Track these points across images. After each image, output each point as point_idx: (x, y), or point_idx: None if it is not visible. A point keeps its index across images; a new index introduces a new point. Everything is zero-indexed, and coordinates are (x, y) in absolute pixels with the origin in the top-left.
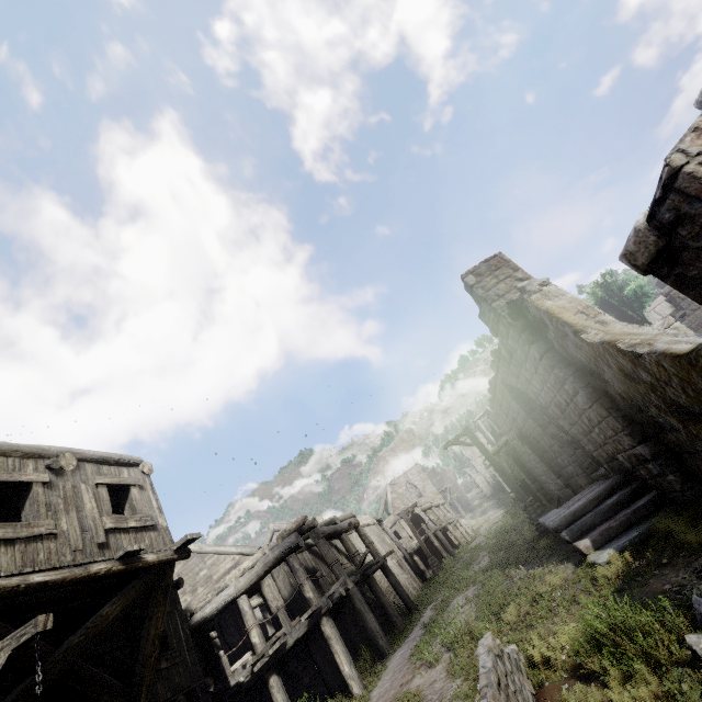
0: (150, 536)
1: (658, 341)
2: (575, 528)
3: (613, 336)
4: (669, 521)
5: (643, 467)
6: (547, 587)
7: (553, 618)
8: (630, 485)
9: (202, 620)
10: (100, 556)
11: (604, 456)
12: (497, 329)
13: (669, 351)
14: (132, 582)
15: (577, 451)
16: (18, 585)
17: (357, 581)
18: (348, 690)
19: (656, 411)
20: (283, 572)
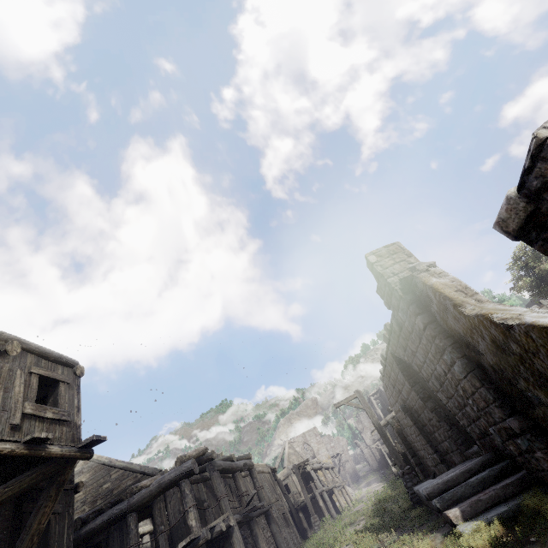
0: (62, 430)
1: (527, 315)
2: (446, 496)
3: (487, 310)
4: (537, 500)
5: (512, 442)
6: None
7: None
8: (500, 463)
9: (90, 530)
10: (9, 436)
11: (477, 432)
12: (390, 302)
13: (537, 323)
14: (31, 470)
15: (453, 427)
16: None
17: (239, 520)
18: None
19: (525, 384)
20: (176, 497)
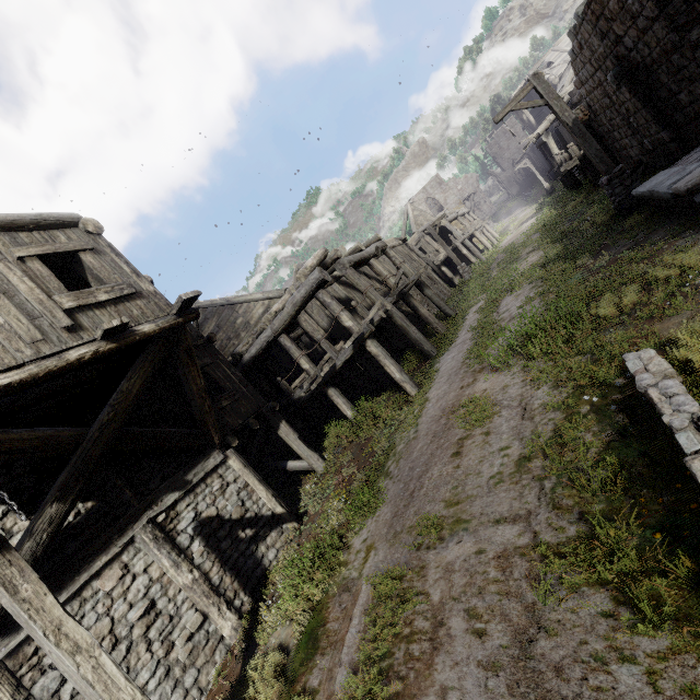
0: (138, 306)
1: None
2: None
3: None
4: None
5: None
6: (673, 269)
7: (694, 306)
8: None
9: (251, 359)
10: (76, 341)
11: None
12: None
13: None
14: (141, 355)
15: None
16: None
17: (394, 302)
18: (399, 386)
19: None
20: (316, 307)
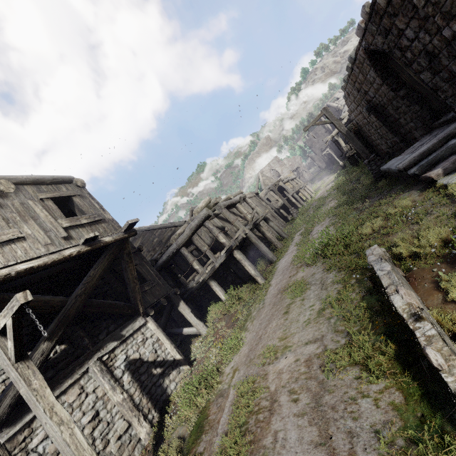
0: (102, 227)
1: None
2: (425, 163)
3: None
4: None
5: None
6: (398, 208)
7: (407, 227)
8: None
9: (163, 263)
10: (68, 245)
11: None
12: None
13: None
14: (102, 255)
15: (424, 106)
16: (8, 273)
17: (250, 229)
18: (254, 280)
19: None
20: (203, 231)
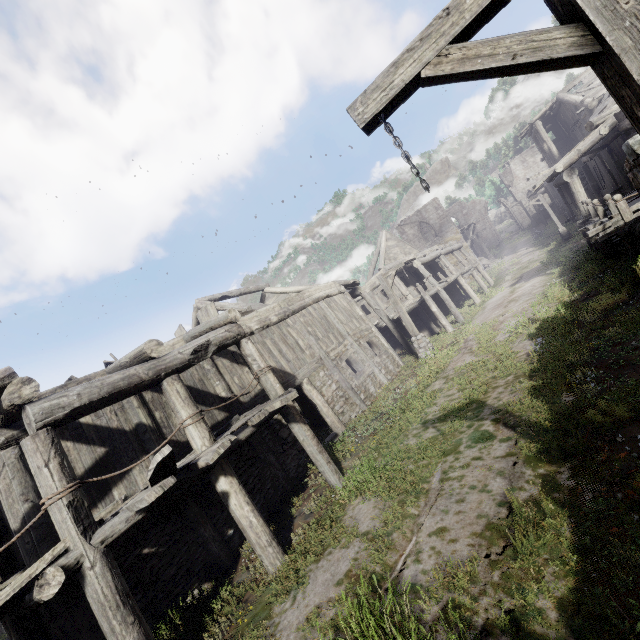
0: None
1: None
2: None
3: None
4: None
5: None
6: None
7: None
8: None
9: None
10: None
11: None
12: None
13: None
14: None
15: None
16: None
17: (129, 527)
18: None
19: None
20: (10, 472)
